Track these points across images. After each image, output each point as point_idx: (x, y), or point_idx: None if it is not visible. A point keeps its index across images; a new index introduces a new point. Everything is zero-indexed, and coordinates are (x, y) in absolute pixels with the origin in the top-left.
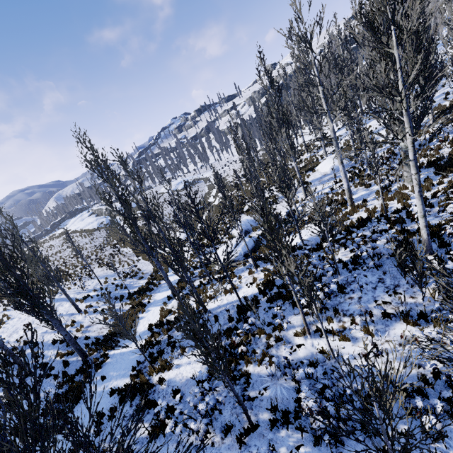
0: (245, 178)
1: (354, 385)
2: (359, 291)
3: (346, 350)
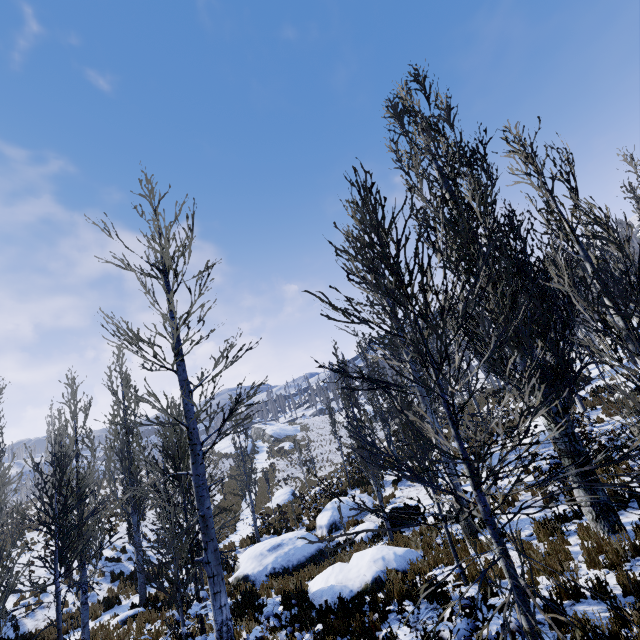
0: None
1: None
2: None
3: None
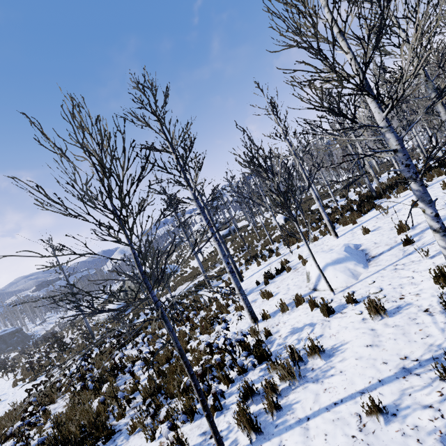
0: None
1: None
2: None
3: None
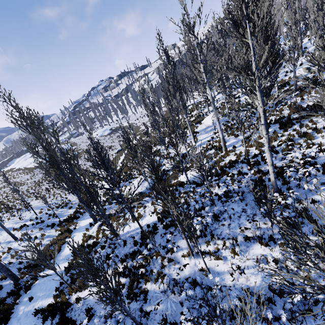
0: (135, 140)
1: (222, 304)
2: (229, 219)
3: (219, 267)
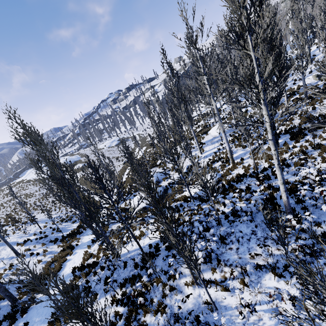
0: (129, 160)
1: None
2: (237, 242)
3: (227, 300)
